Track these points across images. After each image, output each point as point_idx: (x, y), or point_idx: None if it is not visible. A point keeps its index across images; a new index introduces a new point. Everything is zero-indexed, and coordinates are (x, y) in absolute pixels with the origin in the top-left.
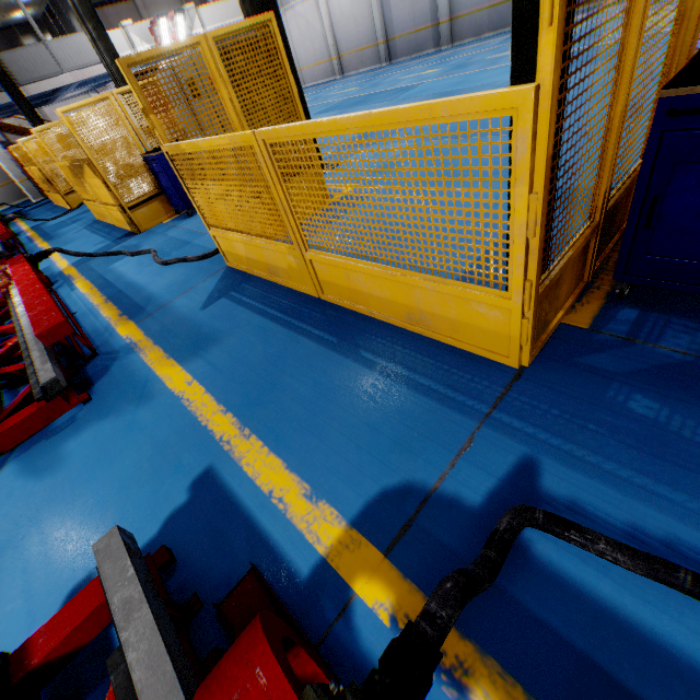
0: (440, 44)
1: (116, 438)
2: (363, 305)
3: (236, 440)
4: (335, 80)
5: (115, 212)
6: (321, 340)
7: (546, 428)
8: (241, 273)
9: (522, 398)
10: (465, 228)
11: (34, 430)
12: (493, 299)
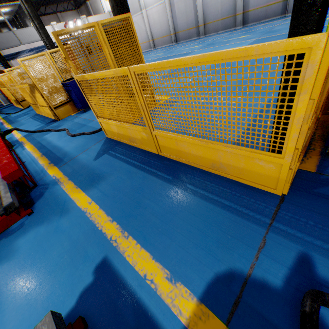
0: (199, 35)
1: (47, 237)
2: (184, 158)
3: (120, 239)
4: (151, 50)
5: (46, 110)
6: (162, 178)
7: (308, 233)
8: (114, 141)
9: (288, 214)
10: (258, 118)
11: None
12: (271, 158)
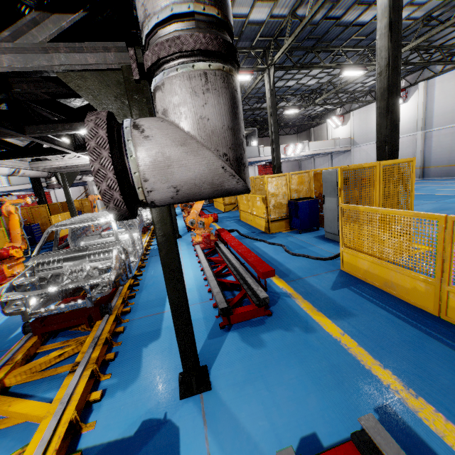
0: None
1: (298, 346)
2: None
3: (404, 393)
4: None
5: (259, 220)
6: None
7: None
8: (354, 277)
9: None
10: None
11: (245, 318)
12: None
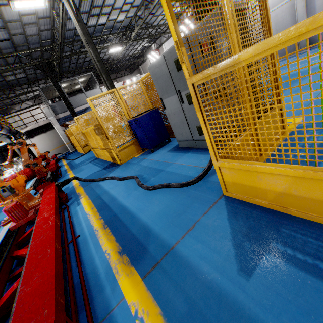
0: None
1: None
2: None
3: None
4: None
5: (108, 153)
6: None
7: None
8: (257, 208)
9: None
10: None
11: None
12: None
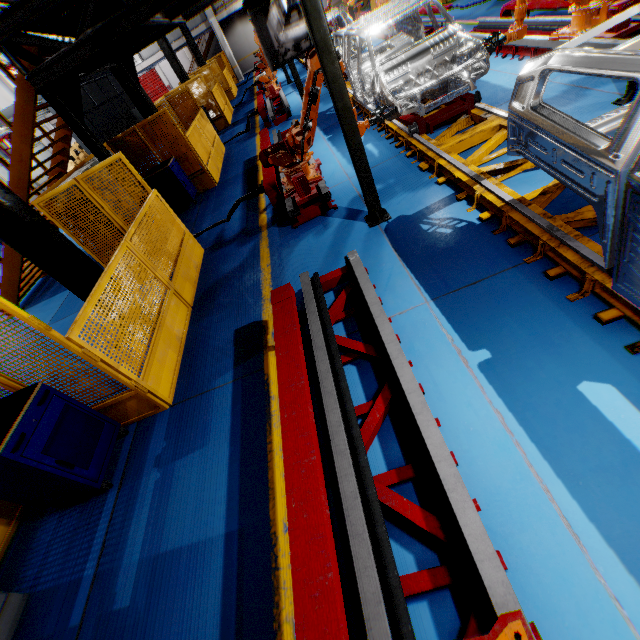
0: None
1: None
2: None
3: None
4: None
5: None
6: None
7: None
8: (502, 2)
9: None
10: None
11: None
12: None
